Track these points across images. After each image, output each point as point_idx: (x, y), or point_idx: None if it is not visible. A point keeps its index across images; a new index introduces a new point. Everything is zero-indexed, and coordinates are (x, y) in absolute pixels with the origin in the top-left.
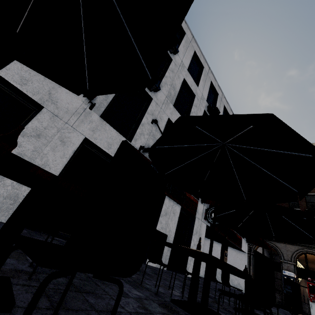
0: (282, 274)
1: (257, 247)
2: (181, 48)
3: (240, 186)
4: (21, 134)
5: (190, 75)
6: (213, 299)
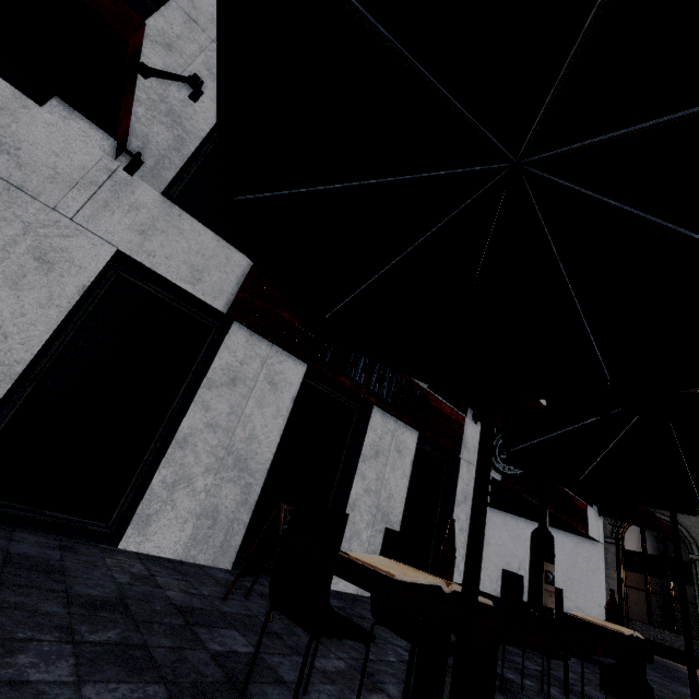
0: (696, 590)
1: (627, 526)
2: None
3: (590, 331)
4: None
5: None
6: (517, 695)
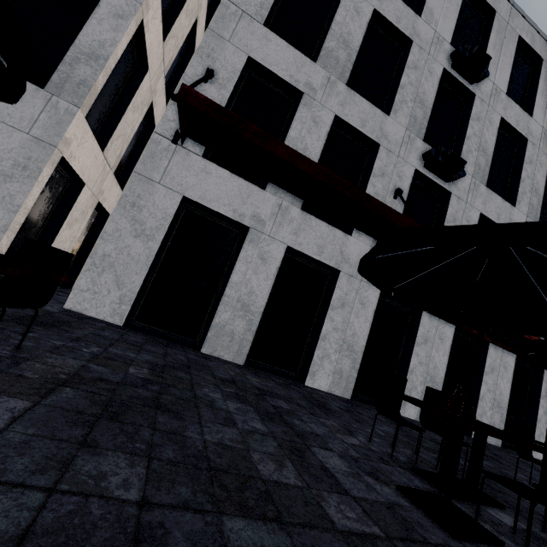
0: None
1: None
2: (490, 54)
3: None
4: (330, 308)
5: (512, 102)
6: None
